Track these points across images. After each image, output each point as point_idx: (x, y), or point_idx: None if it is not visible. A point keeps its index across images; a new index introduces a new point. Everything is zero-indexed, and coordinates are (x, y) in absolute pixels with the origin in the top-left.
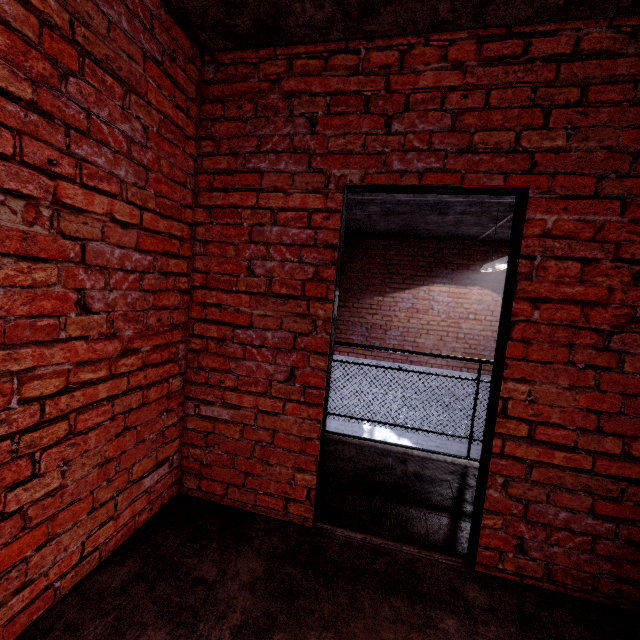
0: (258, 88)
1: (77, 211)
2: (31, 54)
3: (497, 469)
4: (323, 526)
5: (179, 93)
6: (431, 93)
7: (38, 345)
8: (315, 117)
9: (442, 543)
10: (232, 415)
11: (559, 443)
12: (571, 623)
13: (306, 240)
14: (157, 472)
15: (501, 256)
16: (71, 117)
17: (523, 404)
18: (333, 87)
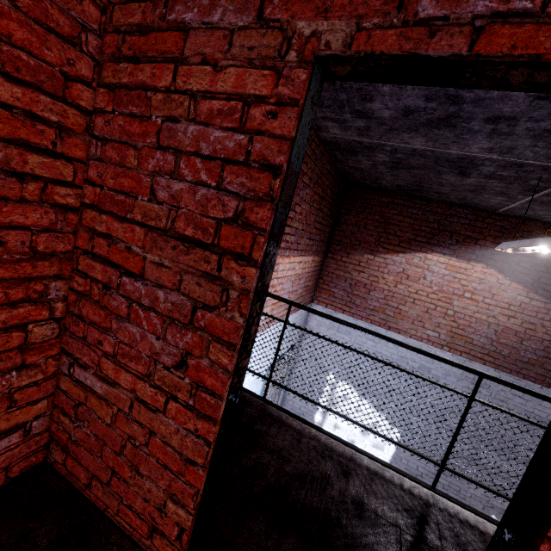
0: None
1: None
2: None
3: None
4: None
5: None
6: None
7: None
8: None
9: None
10: (106, 391)
11: None
12: None
13: (234, 152)
14: None
15: (520, 235)
16: None
17: None
18: None
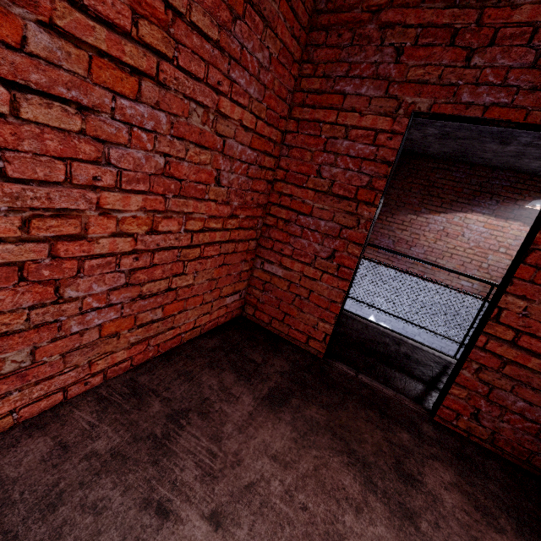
0: (359, 18)
1: (225, 117)
2: (221, 6)
3: (475, 358)
4: (330, 360)
5: (296, 23)
6: (522, 28)
7: (196, 200)
8: (402, 47)
9: (413, 397)
10: (284, 274)
11: (538, 352)
12: (497, 470)
13: (368, 155)
14: (233, 297)
15: None
16: (233, 50)
17: (516, 316)
18: (426, 19)
